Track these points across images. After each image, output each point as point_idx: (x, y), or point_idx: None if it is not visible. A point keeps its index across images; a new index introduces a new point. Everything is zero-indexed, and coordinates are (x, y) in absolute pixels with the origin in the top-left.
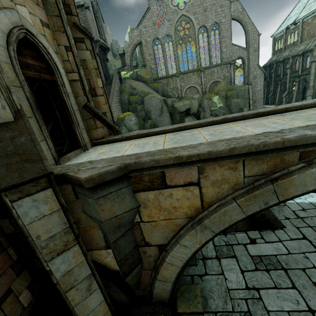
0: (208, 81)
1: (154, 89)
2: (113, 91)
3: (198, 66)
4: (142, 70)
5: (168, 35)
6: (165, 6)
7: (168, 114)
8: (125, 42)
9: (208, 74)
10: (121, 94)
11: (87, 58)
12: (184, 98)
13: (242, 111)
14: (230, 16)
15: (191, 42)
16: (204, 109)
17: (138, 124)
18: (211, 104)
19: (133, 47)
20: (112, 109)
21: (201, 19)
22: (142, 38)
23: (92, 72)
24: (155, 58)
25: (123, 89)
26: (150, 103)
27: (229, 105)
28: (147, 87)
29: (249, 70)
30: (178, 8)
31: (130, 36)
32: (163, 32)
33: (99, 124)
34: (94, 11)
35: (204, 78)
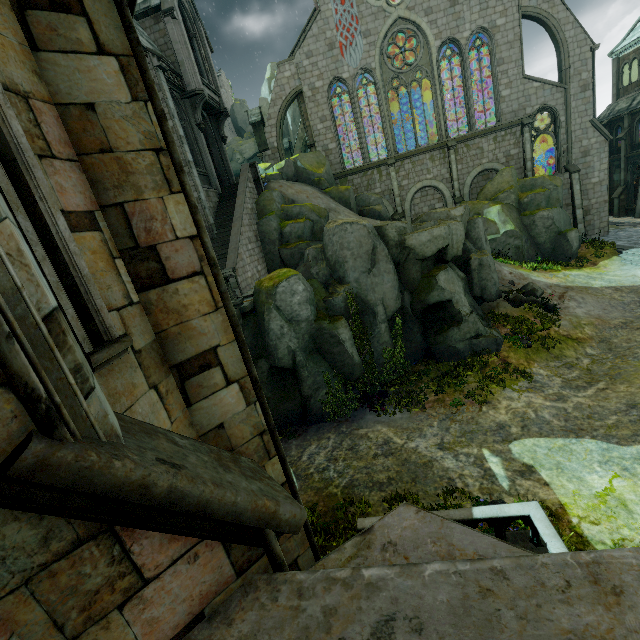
0: (466, 171)
1: (340, 199)
2: (241, 212)
3: (441, 137)
4: (308, 156)
5: (364, 69)
6: (356, 1)
7: (391, 266)
8: (261, 101)
9: (466, 154)
10: (261, 217)
11: (105, 94)
12: (425, 218)
13: (563, 240)
14: (519, 8)
15: (421, 81)
16: (478, 244)
17: (313, 299)
18: (484, 226)
19: (283, 104)
20: (240, 262)
21: (444, 25)
22: (304, 81)
23: (138, 169)
24: (335, 126)
25: (266, 206)
26: (343, 242)
27: (528, 226)
28: (323, 196)
29: (570, 137)
30: (387, 2)
31: (275, 80)
32: (353, 64)
33: (159, 545)
34: (186, 24)
35: (457, 164)
